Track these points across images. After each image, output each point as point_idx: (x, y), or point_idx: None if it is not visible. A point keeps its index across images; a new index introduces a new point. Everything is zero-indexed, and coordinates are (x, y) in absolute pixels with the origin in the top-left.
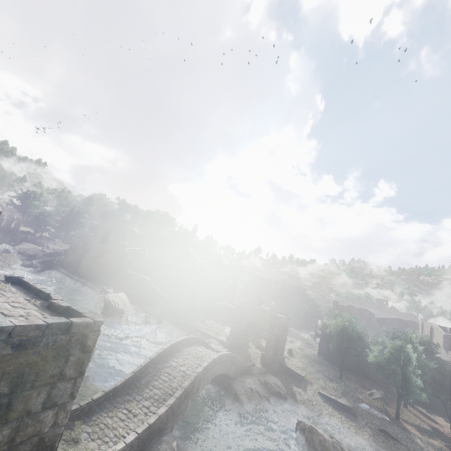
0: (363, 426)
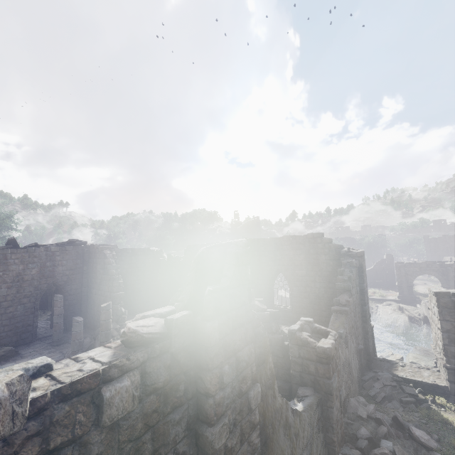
0: None
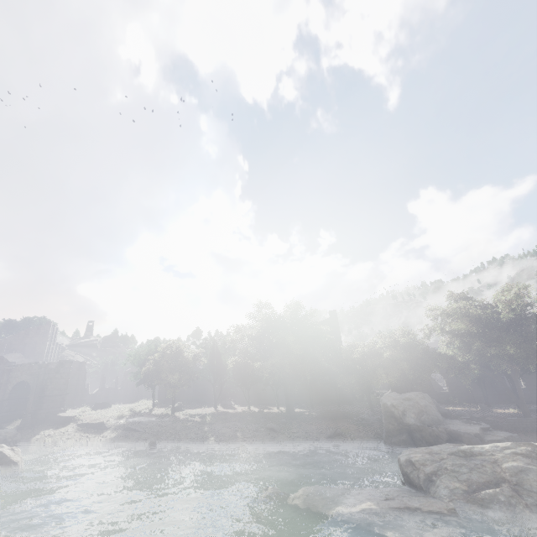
0: (106, 433)
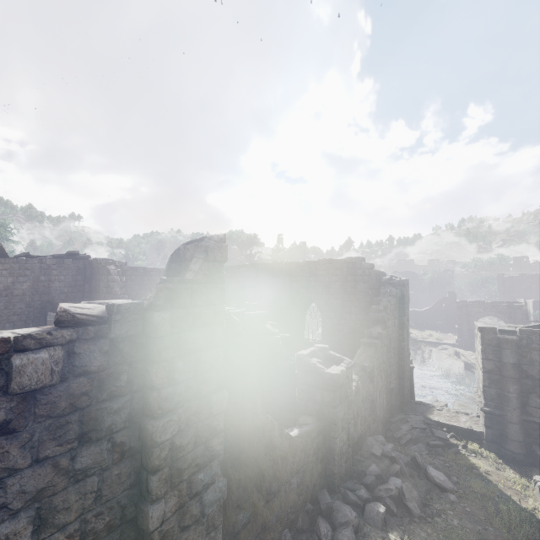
0: None
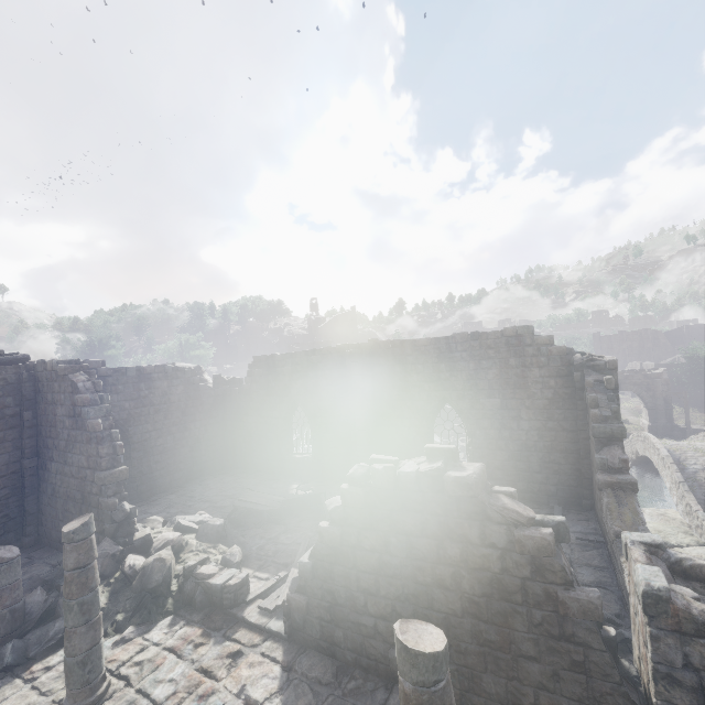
0: None
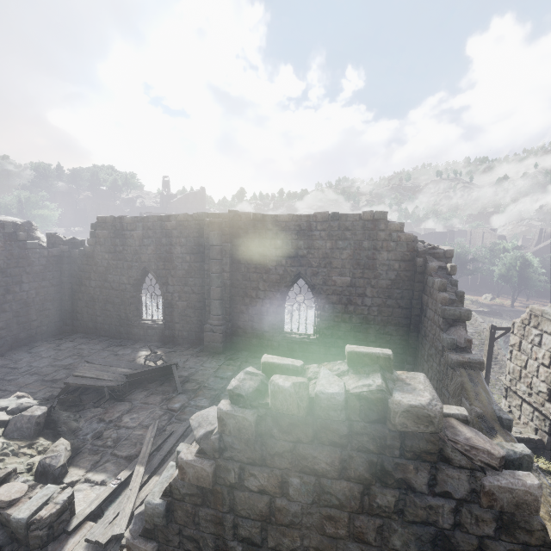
0: (511, 320)
